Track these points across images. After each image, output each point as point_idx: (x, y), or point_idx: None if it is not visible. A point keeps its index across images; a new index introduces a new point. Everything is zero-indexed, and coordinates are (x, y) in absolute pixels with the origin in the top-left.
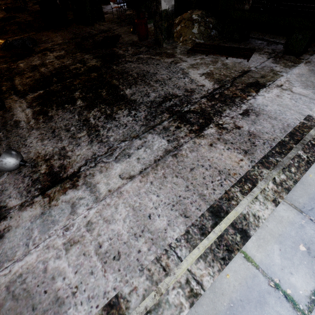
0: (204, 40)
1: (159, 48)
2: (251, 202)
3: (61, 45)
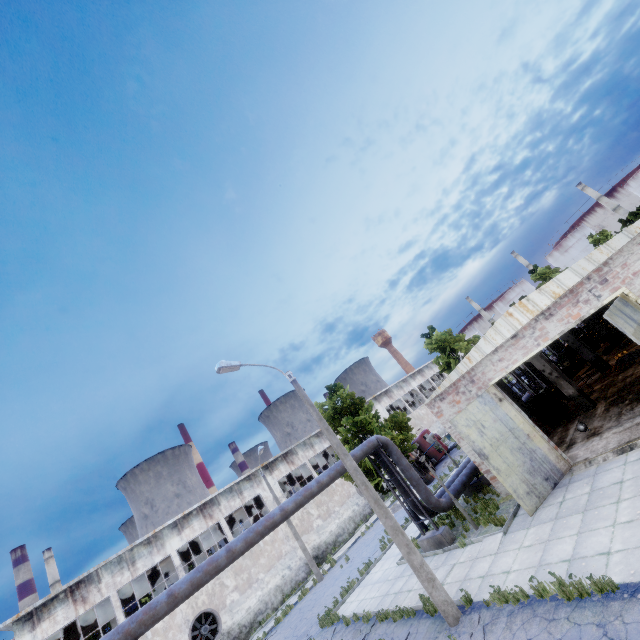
0: None
1: None
2: None
3: None
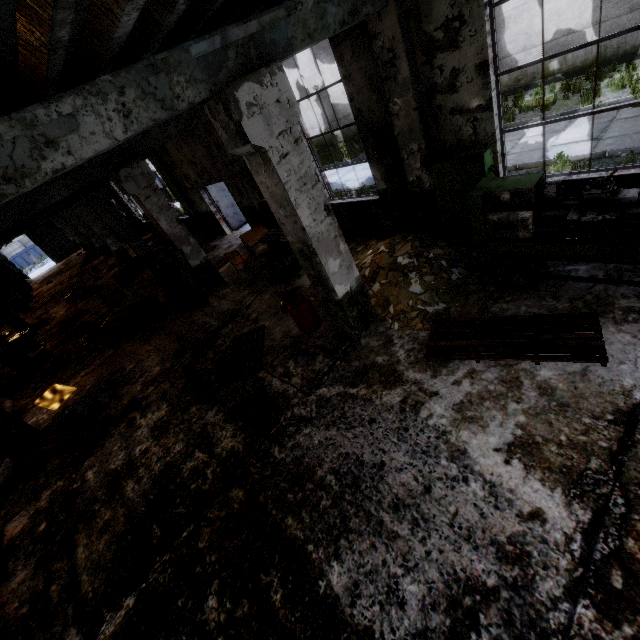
0: (443, 302)
1: (354, 354)
2: None
3: (159, 381)
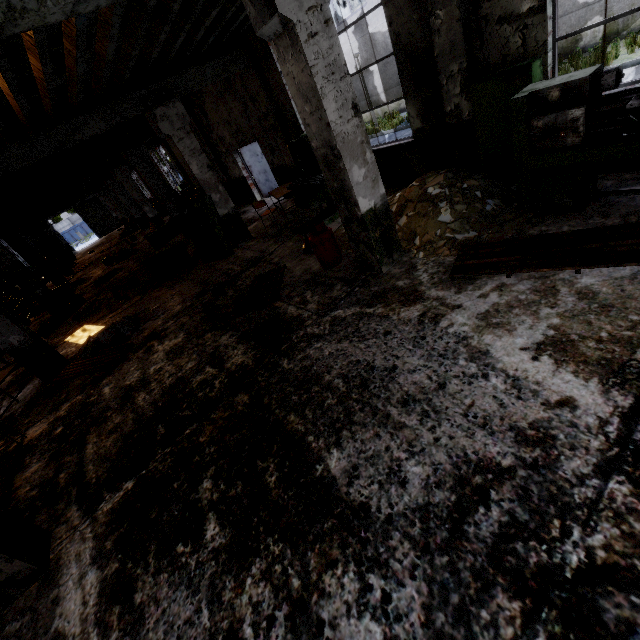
0: (475, 230)
1: (374, 281)
2: None
3: (179, 316)
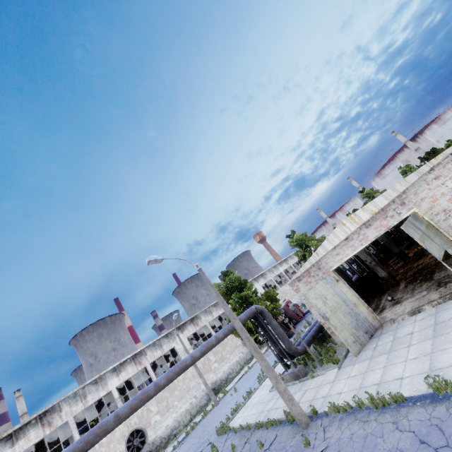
0: None
1: None
2: (426, 306)
3: None
